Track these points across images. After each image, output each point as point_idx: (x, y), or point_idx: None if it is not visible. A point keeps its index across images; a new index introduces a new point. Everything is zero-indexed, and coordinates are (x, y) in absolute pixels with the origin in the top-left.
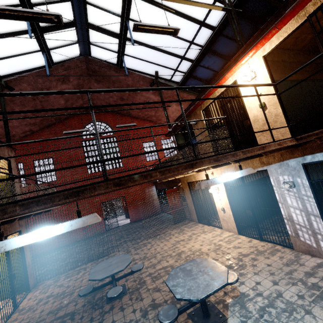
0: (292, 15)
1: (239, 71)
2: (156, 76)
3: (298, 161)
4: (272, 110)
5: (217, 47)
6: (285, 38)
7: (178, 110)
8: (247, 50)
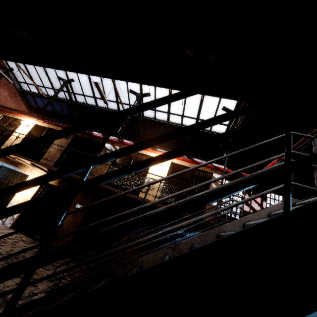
0: (46, 122)
1: (28, 119)
2: (10, 69)
3: (2, 163)
4: (17, 141)
5: (54, 103)
6: (43, 126)
7: (7, 99)
8: (37, 117)
